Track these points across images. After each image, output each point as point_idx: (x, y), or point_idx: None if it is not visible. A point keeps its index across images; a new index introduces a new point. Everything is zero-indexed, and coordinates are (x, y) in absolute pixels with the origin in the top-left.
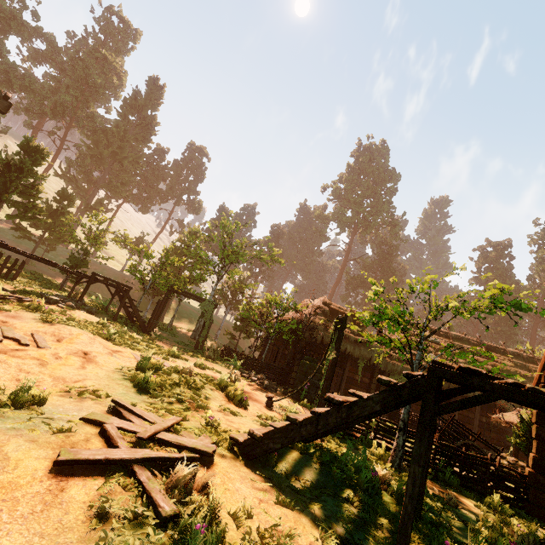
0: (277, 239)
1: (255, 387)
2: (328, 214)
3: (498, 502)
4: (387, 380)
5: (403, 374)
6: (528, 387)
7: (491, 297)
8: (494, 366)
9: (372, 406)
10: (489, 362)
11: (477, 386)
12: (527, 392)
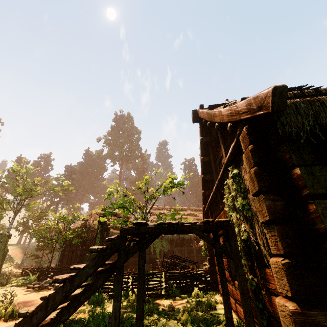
0: (70, 175)
1: (44, 292)
2: (104, 154)
3: (197, 293)
4: (96, 248)
5: (106, 240)
6: (166, 223)
7: (169, 182)
8: (196, 218)
9: (88, 272)
10: (194, 217)
11: (145, 231)
12: (167, 226)
